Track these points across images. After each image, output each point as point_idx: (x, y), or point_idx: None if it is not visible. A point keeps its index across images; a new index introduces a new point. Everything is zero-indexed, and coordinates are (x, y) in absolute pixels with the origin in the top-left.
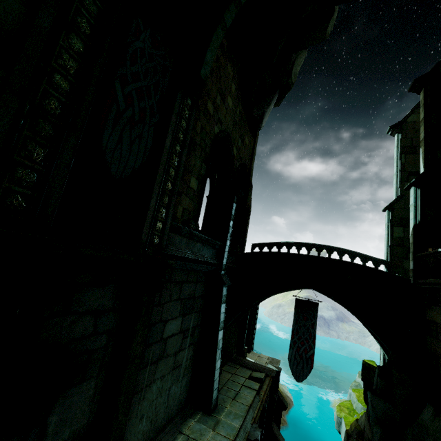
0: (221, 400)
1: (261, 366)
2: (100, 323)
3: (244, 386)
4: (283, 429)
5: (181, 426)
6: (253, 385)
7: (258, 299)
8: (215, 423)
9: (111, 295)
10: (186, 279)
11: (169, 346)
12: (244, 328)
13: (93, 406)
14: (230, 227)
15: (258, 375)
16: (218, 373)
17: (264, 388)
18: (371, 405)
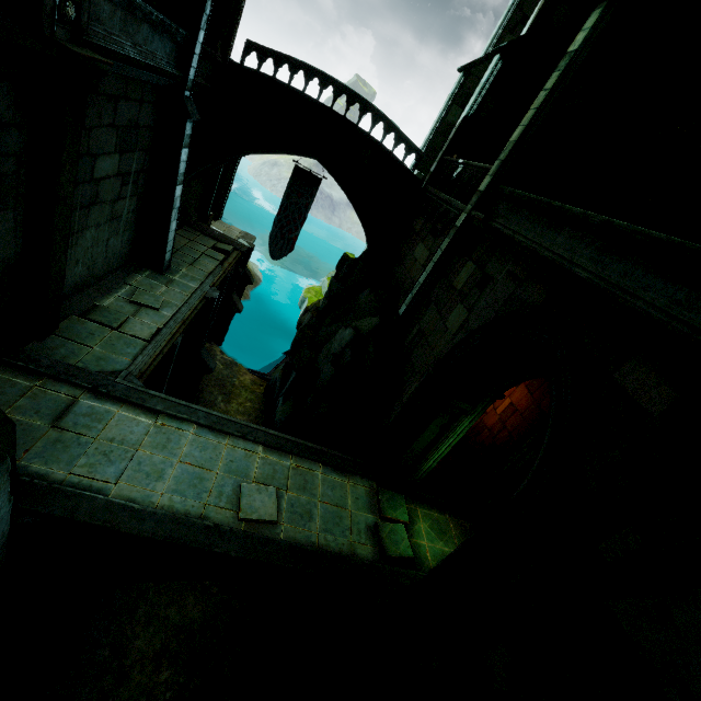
0: (175, 264)
1: (230, 239)
2: (1, 141)
3: (205, 255)
4: (244, 302)
5: (126, 279)
6: (217, 256)
7: (241, 153)
8: (168, 281)
9: (7, 101)
10: (124, 93)
11: (104, 192)
12: (213, 188)
13: (17, 240)
14: (208, 2)
15: (225, 247)
16: (173, 236)
17: (230, 260)
18: (330, 286)
